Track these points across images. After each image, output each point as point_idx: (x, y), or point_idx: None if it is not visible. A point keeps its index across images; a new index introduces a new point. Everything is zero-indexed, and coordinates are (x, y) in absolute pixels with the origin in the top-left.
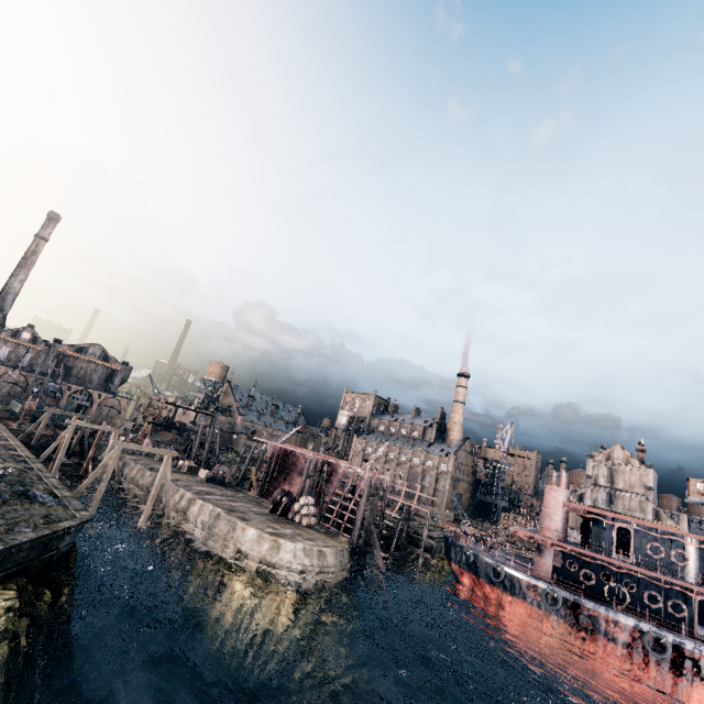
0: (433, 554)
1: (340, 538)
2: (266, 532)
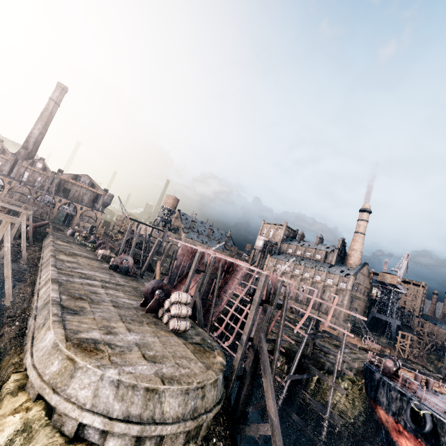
0: (342, 376)
1: (214, 356)
2: (66, 341)
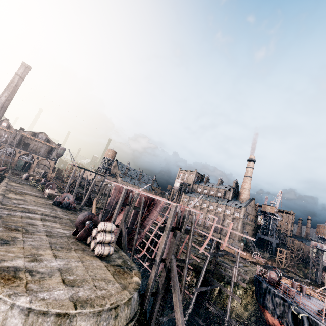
0: (238, 286)
1: (131, 276)
2: None
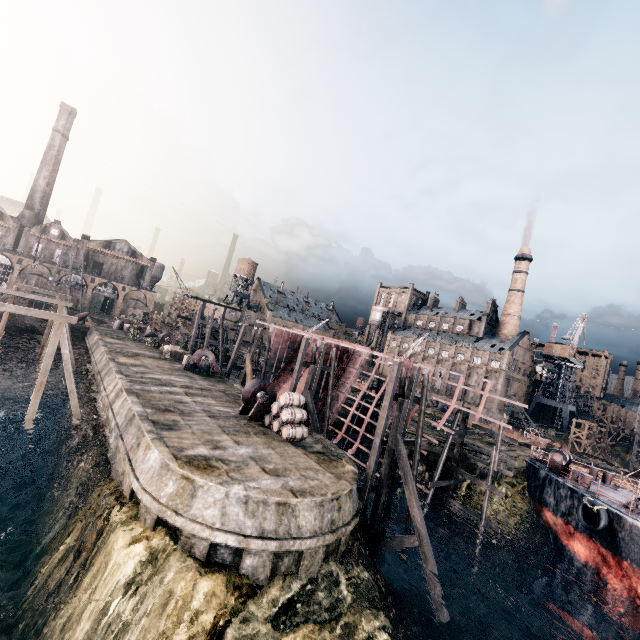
0: (499, 480)
1: (342, 465)
2: (176, 459)
